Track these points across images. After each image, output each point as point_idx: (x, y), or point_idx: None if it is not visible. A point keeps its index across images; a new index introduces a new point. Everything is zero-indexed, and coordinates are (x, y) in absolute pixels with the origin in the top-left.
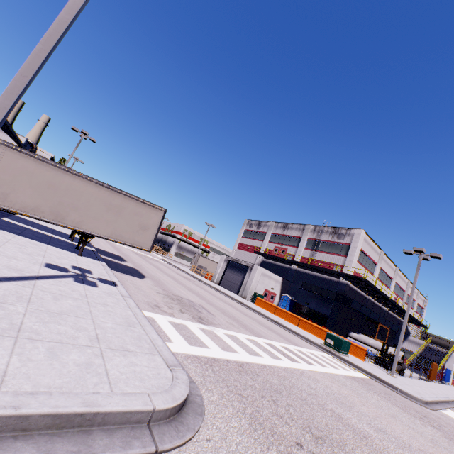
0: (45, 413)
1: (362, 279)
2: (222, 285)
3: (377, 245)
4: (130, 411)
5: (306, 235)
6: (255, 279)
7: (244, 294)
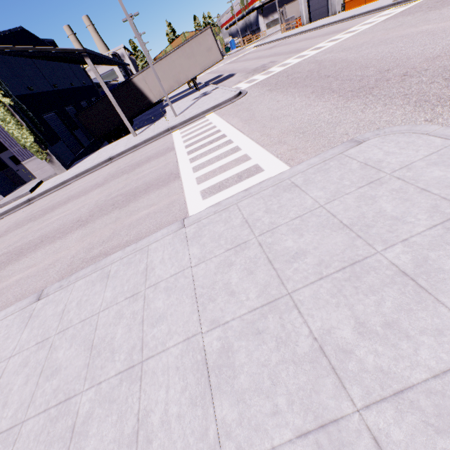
0: (210, 108)
1: None
2: (313, 21)
3: None
4: (224, 101)
5: None
6: None
7: (333, 11)
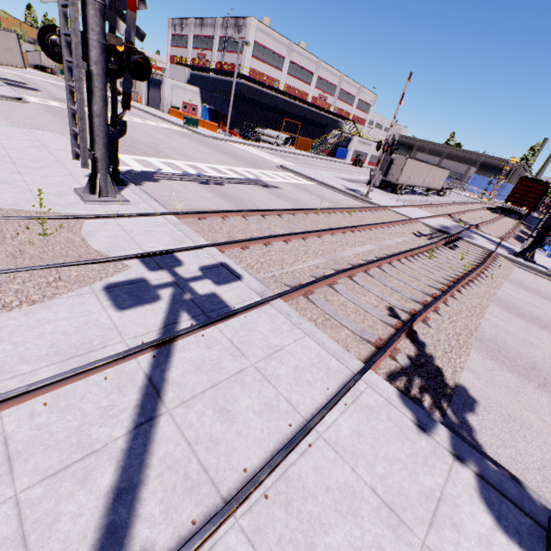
0: None
1: (239, 75)
2: (150, 106)
3: (281, 35)
4: None
5: (217, 34)
6: (168, 93)
7: (163, 109)
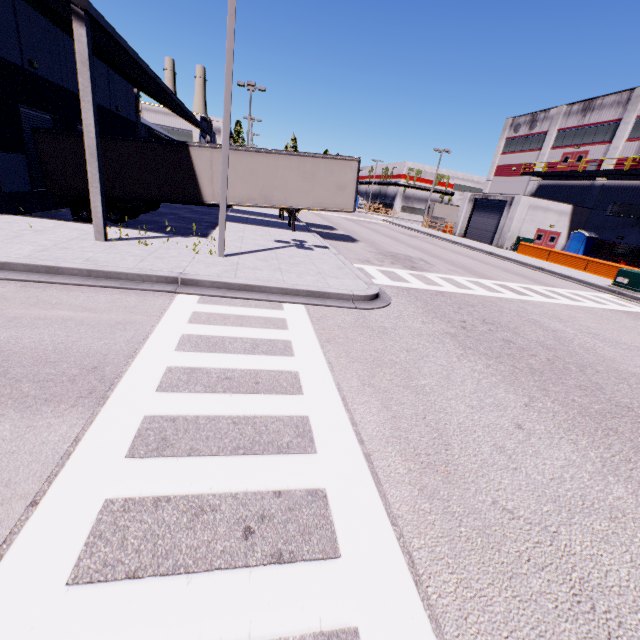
0: (304, 290)
1: None
2: (468, 237)
3: None
4: (340, 293)
5: (631, 113)
6: (518, 218)
7: (500, 243)
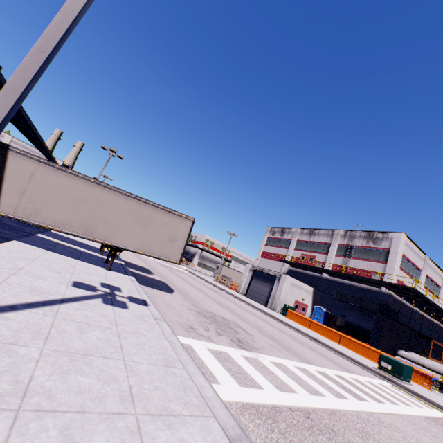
0: None
1: (411, 289)
2: (248, 296)
3: (421, 250)
4: None
5: (335, 241)
6: (285, 290)
7: (273, 306)
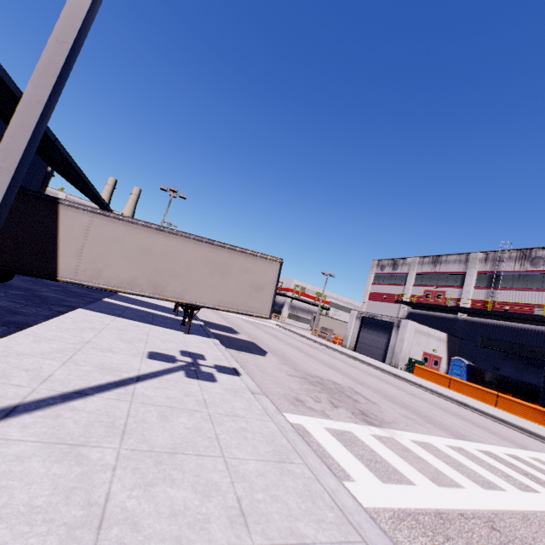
0: None
1: None
2: (358, 351)
3: None
4: None
5: (473, 269)
6: (407, 340)
7: (394, 362)
